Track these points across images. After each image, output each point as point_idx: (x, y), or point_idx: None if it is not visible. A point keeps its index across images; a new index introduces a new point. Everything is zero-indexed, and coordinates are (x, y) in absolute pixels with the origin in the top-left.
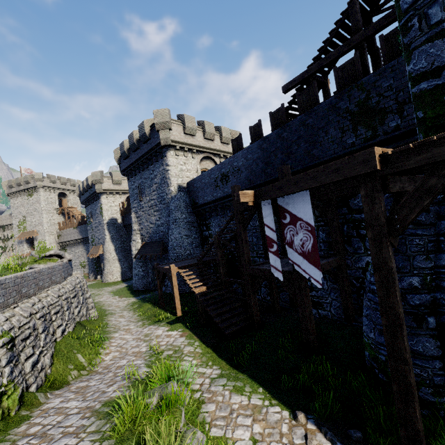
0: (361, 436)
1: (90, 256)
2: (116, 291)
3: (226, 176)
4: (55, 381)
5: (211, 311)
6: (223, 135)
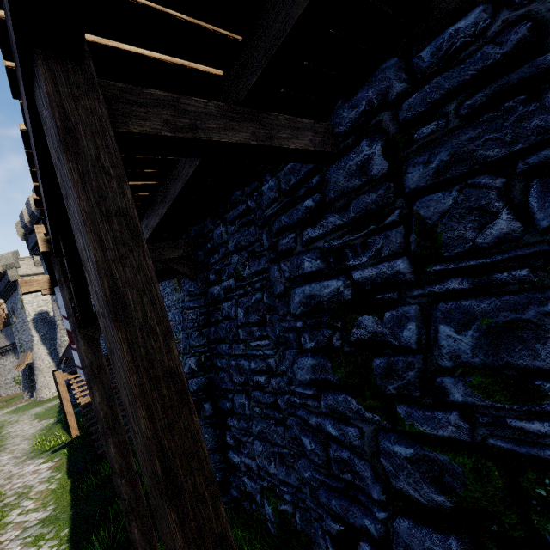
0: None
1: (17, 369)
2: (42, 412)
3: None
4: None
5: (92, 426)
6: None
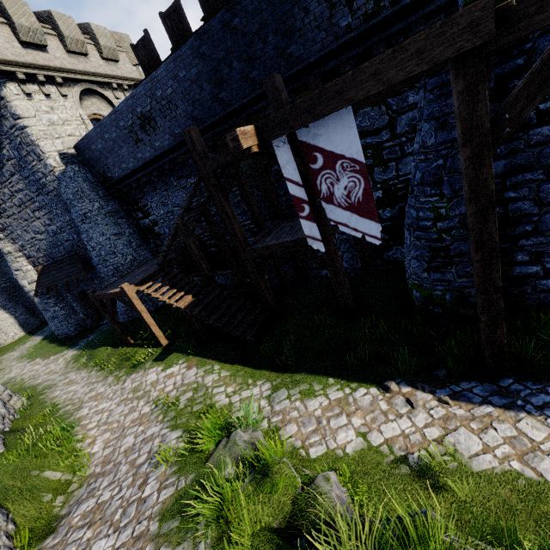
0: (446, 372)
1: None
2: (30, 353)
3: (149, 119)
4: (32, 530)
5: (215, 323)
6: (101, 42)
